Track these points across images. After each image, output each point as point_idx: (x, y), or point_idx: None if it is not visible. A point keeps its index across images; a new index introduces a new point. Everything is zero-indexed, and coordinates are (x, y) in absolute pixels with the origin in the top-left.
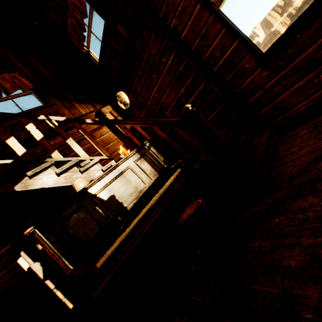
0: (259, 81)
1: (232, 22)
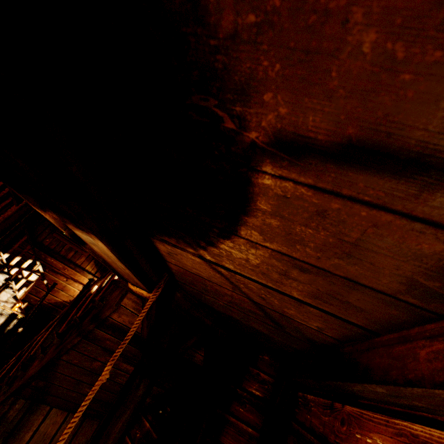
0: None
1: None
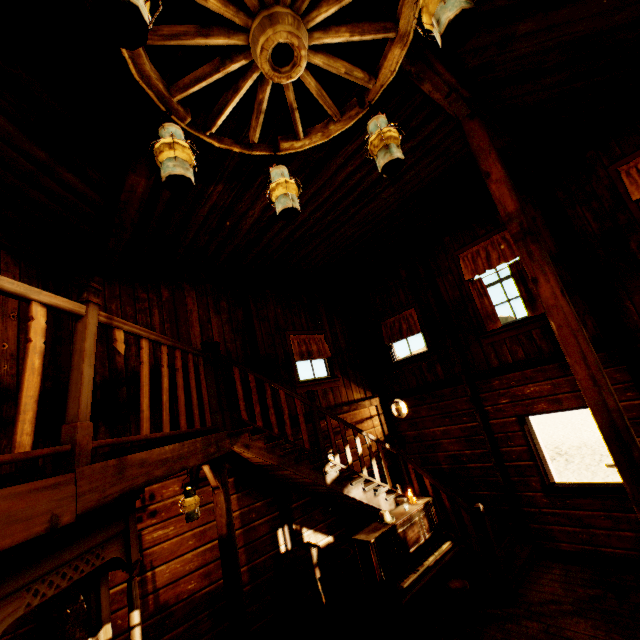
0: (539, 502)
1: (534, 444)
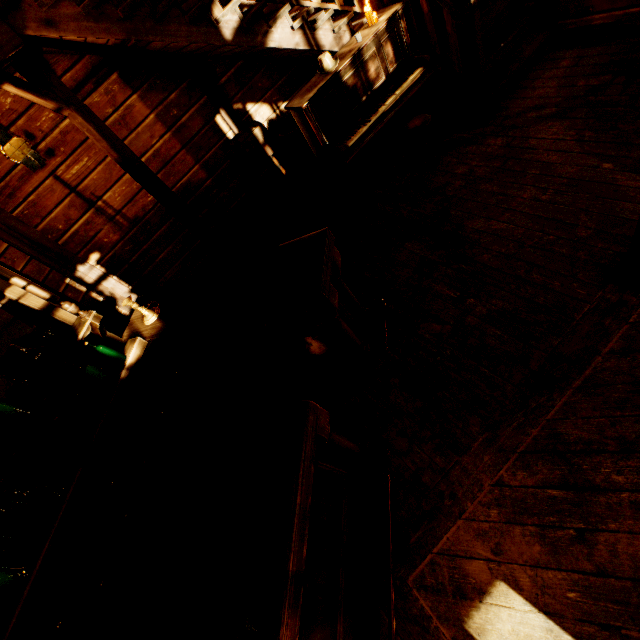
0: None
1: None
